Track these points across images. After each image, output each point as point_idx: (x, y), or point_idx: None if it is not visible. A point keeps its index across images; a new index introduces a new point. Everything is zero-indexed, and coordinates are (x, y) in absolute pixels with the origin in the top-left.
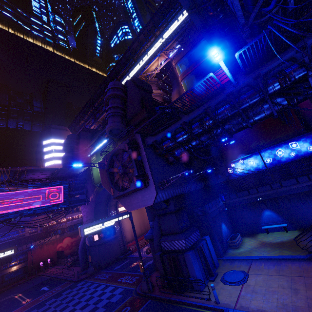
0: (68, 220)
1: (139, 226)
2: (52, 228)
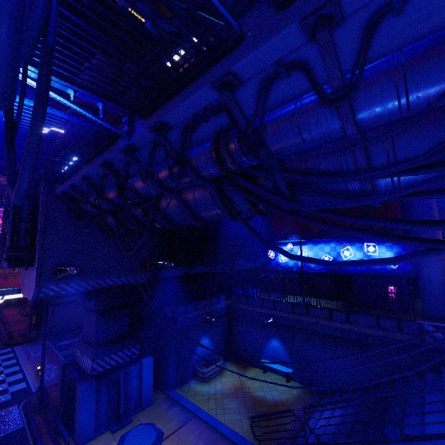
0: None
1: None
2: None
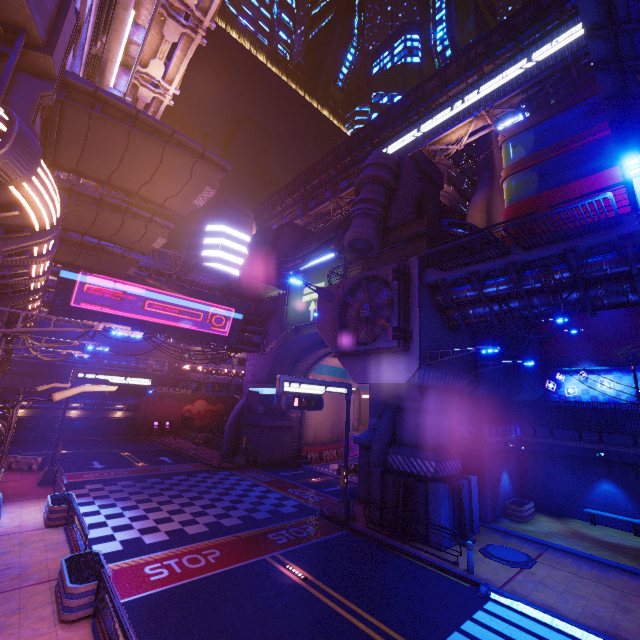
0: (210, 372)
1: (330, 427)
2: (184, 375)
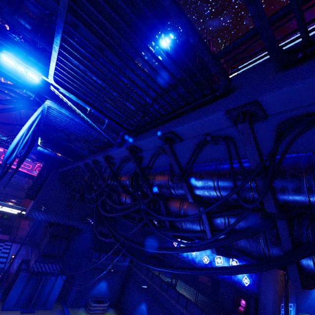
0: None
1: None
2: None
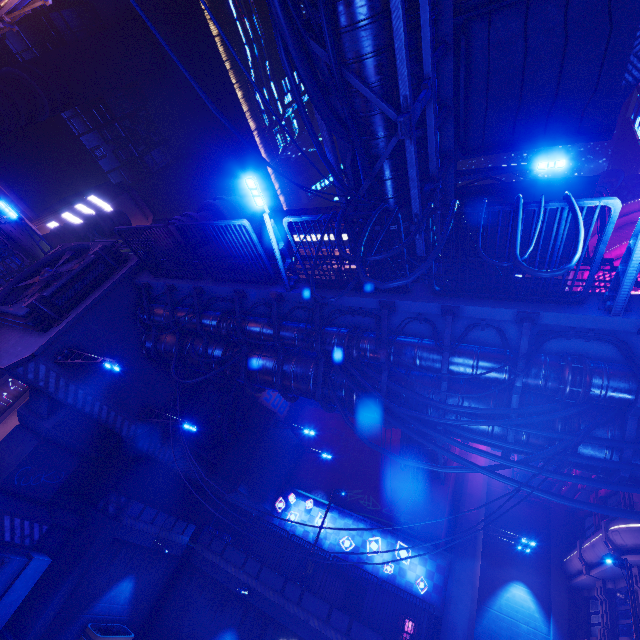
0: None
1: None
2: None
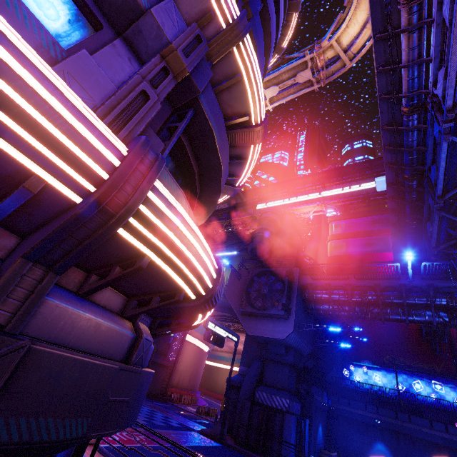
0: None
1: (190, 376)
2: None
